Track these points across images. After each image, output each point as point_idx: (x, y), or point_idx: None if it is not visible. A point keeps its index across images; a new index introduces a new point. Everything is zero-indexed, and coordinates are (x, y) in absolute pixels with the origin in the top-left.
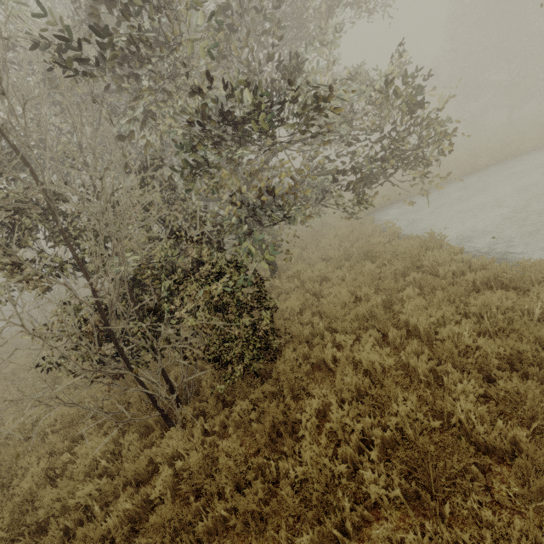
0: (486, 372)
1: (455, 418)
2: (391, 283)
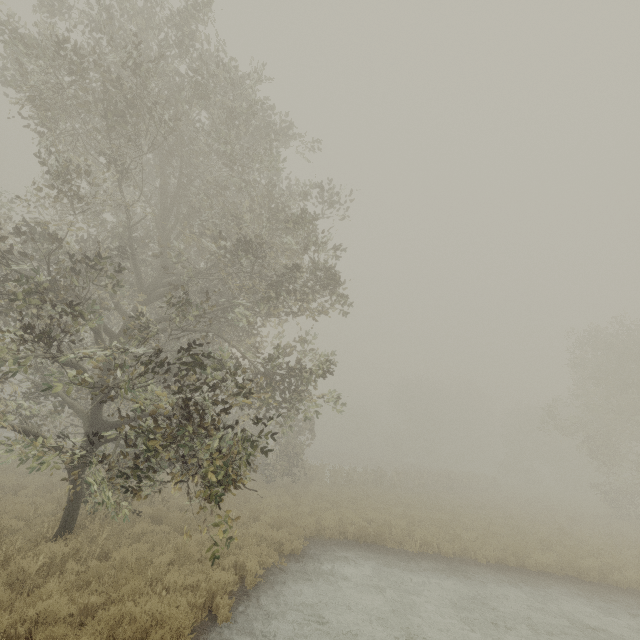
0: None
1: None
2: None
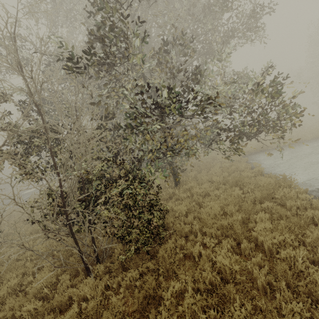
0: (315, 297)
1: None
2: (249, 206)
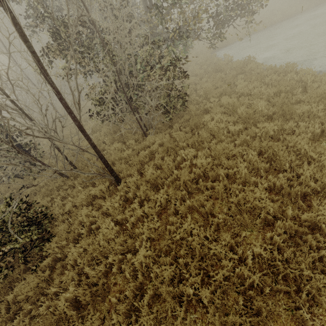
0: (268, 101)
1: (257, 109)
2: (231, 79)
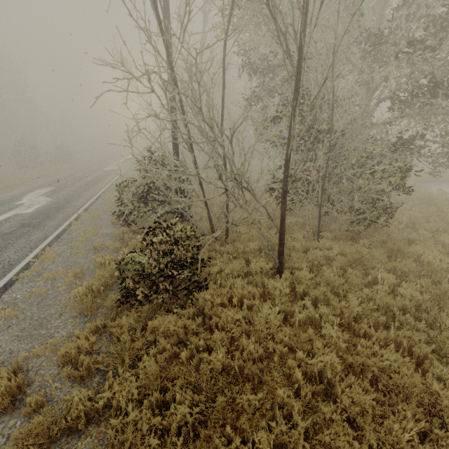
0: None
1: None
2: None
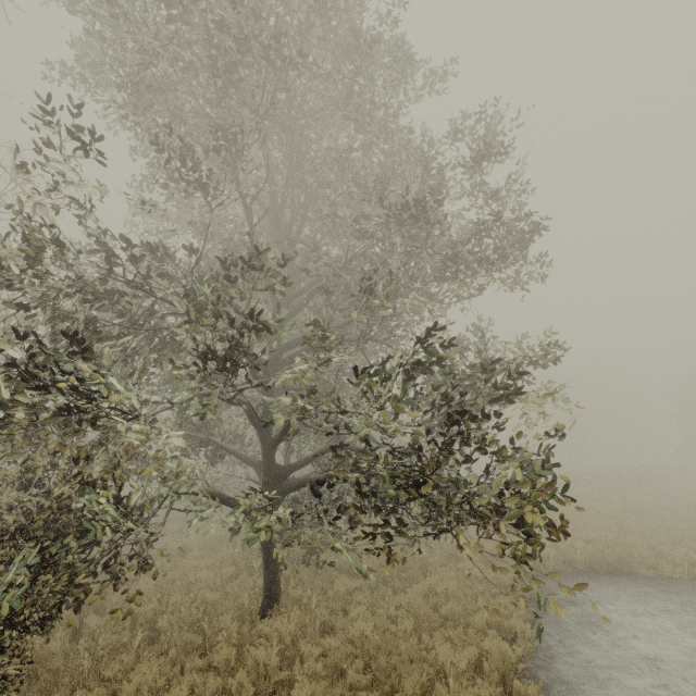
0: None
1: None
2: None
